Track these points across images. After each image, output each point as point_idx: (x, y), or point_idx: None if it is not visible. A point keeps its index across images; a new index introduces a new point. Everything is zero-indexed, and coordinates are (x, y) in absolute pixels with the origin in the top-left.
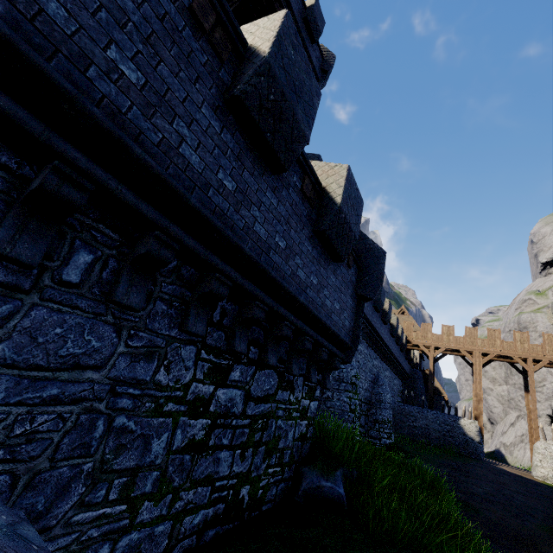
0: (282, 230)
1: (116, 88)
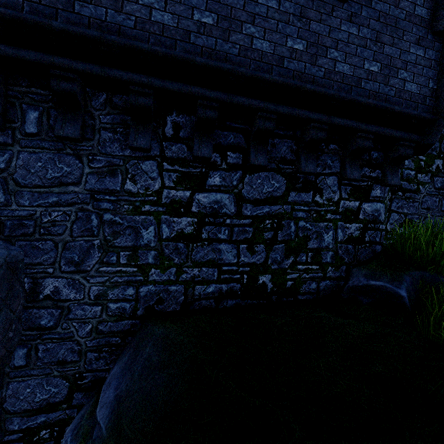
0: (204, 1)
1: None
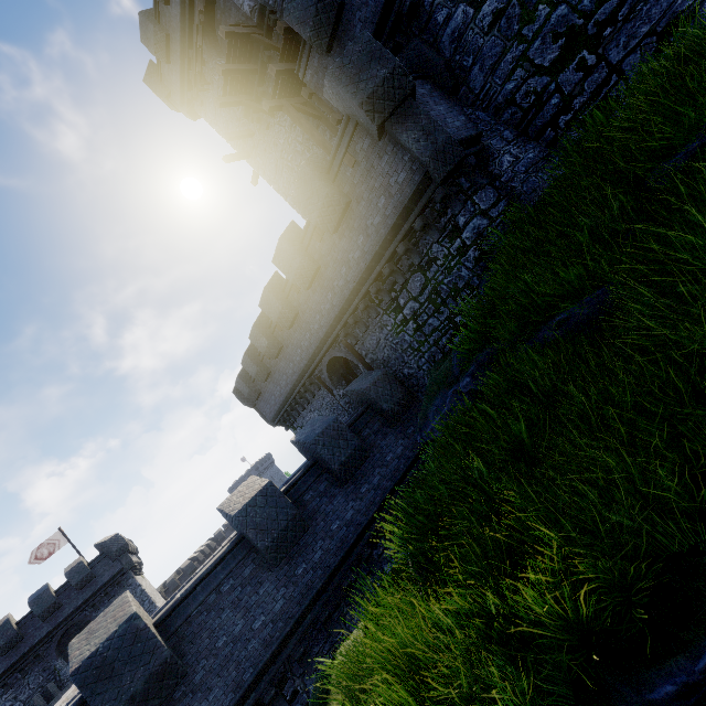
0: (339, 267)
1: (322, 321)
